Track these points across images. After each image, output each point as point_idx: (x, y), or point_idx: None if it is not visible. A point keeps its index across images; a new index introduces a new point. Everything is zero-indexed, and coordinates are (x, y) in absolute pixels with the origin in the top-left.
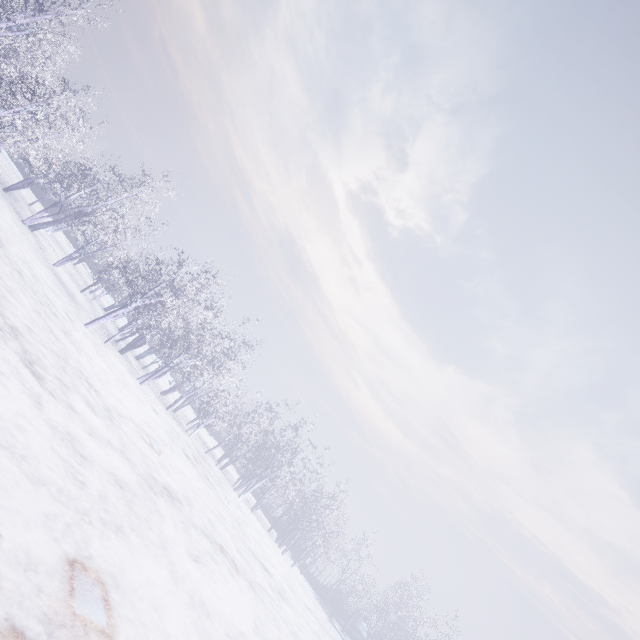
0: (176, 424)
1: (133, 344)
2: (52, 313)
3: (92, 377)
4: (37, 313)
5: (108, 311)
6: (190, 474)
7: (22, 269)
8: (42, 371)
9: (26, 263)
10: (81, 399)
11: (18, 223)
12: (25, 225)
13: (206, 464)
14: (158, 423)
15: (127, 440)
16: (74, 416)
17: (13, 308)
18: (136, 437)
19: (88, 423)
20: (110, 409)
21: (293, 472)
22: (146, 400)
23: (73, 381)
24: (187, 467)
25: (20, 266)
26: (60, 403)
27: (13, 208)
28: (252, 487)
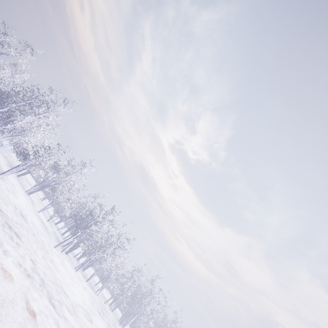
0: (91, 289)
1: (73, 248)
2: (46, 251)
3: (64, 285)
4: (43, 258)
5: (56, 222)
6: (103, 327)
7: (33, 229)
8: (53, 300)
9: (33, 223)
10: (65, 307)
11: (24, 194)
12: (26, 193)
13: (106, 312)
14: (86, 296)
15: (81, 323)
16: (66, 323)
17: (38, 264)
18: (83, 317)
19: (70, 323)
20: (73, 304)
21: (152, 309)
22: (79, 282)
23: (60, 296)
24: (101, 322)
25: (32, 228)
26: (61, 318)
27: (21, 185)
28: (129, 321)
